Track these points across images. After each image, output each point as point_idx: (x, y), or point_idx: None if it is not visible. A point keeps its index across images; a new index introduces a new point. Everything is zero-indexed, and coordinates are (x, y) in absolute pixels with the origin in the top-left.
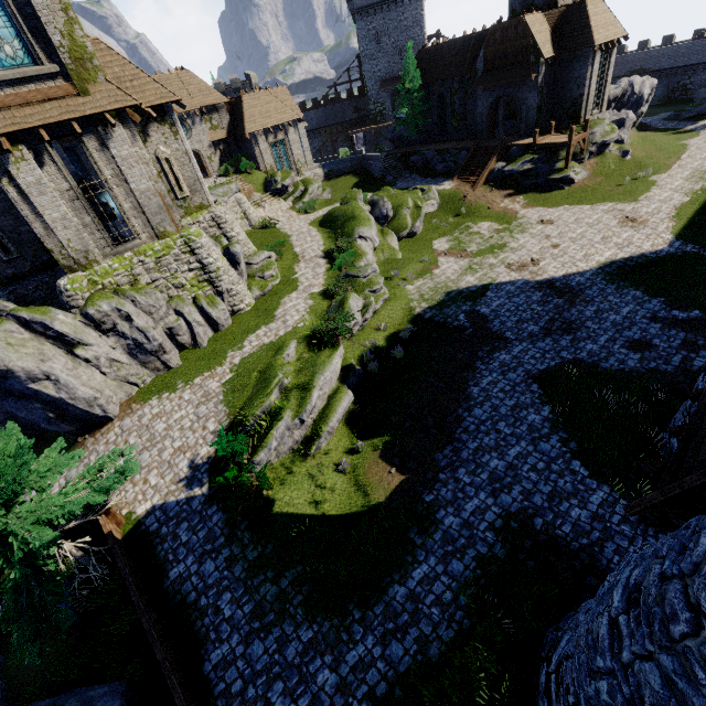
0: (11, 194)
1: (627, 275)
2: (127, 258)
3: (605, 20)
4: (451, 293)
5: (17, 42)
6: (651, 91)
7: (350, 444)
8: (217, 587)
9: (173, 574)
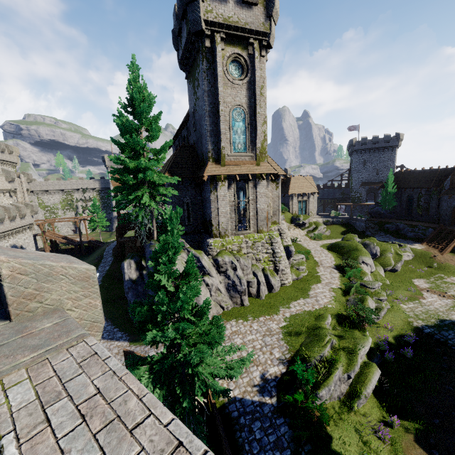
0: (212, 198)
1: None
2: (240, 238)
3: None
4: (445, 321)
5: (243, 144)
6: None
7: (381, 415)
8: None
9: None
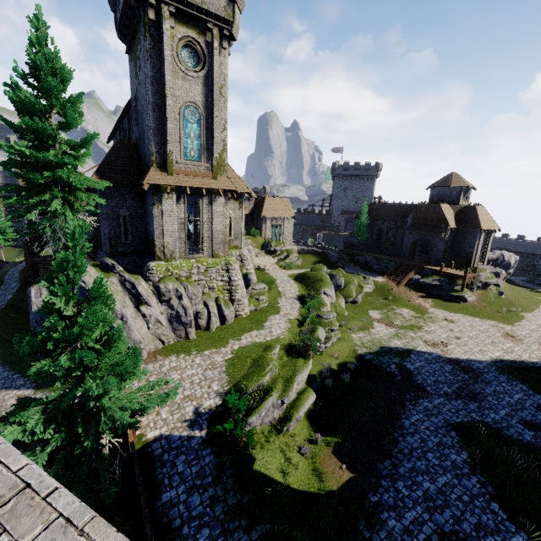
0: (155, 212)
1: (513, 372)
2: (191, 262)
3: (486, 218)
4: (384, 348)
5: (197, 151)
6: (515, 262)
7: (309, 434)
8: (199, 520)
9: (165, 497)
